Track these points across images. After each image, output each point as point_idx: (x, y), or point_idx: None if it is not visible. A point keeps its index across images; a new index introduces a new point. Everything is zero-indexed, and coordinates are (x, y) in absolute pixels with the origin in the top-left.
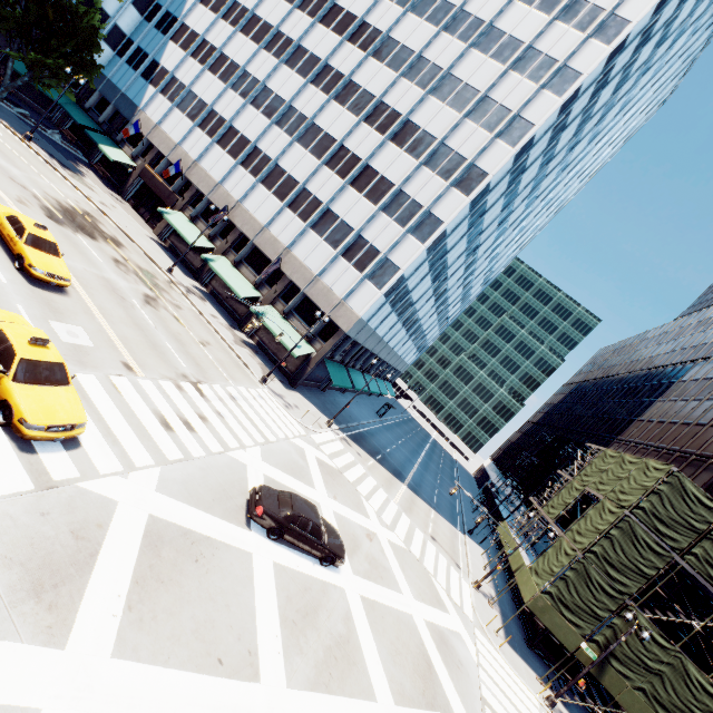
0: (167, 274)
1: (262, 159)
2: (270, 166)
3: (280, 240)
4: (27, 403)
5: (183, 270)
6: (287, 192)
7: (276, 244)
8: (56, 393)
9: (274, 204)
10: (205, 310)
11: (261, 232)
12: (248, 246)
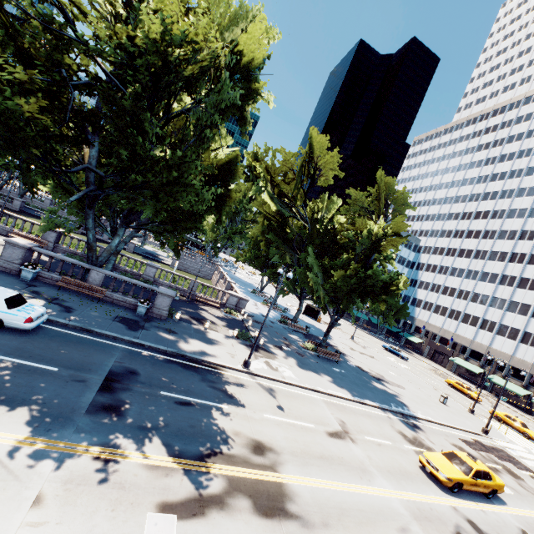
0: (477, 389)
1: (490, 324)
2: (497, 326)
3: (525, 360)
4: (530, 432)
5: (474, 385)
6: (515, 335)
7: (524, 363)
8: (530, 431)
9: (510, 343)
10: (506, 405)
11: (510, 358)
12: (506, 367)
